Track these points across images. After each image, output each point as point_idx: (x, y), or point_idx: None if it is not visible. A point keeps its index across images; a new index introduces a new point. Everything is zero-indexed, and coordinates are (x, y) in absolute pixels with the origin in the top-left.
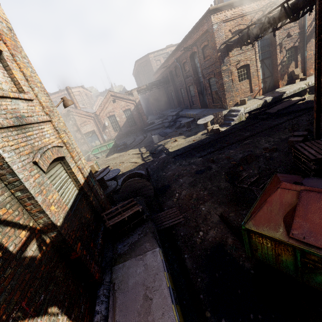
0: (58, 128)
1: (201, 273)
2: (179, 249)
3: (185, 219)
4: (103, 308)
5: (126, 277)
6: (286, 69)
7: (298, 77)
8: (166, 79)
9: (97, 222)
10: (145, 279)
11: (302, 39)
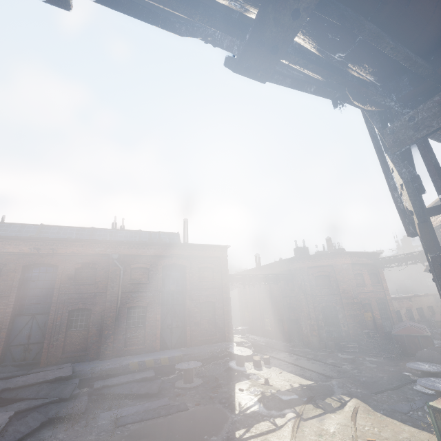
0: None
1: None
2: None
3: None
4: None
5: None
6: None
7: None
8: None
9: None
10: None
11: None
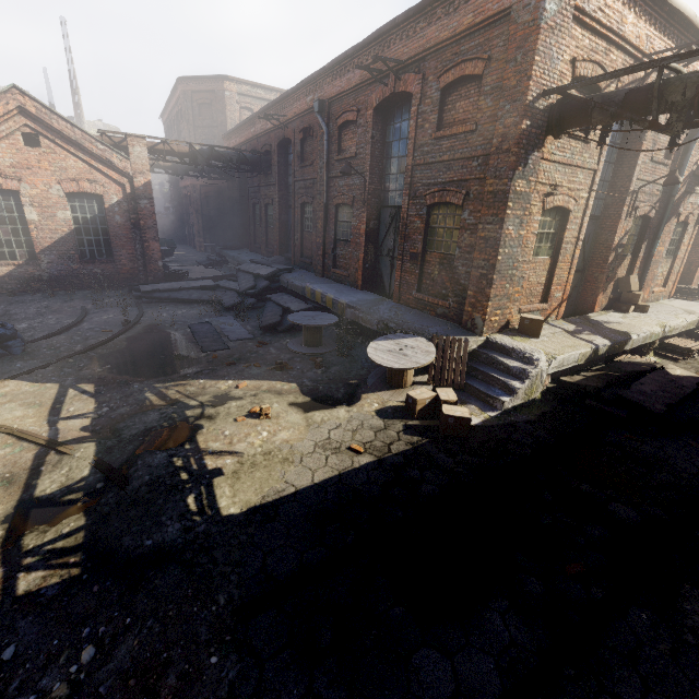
0: None
1: None
2: None
3: None
4: None
5: None
6: (617, 268)
7: (634, 300)
8: (264, 160)
9: None
10: None
11: (661, 209)
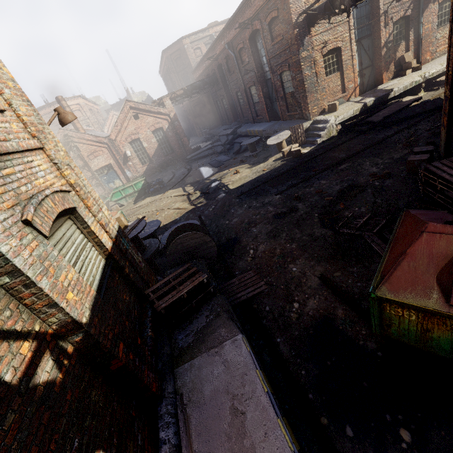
0: (56, 160)
1: (305, 362)
2: (267, 331)
3: (269, 286)
4: (172, 434)
5: (198, 384)
6: (393, 54)
7: (409, 66)
8: (214, 78)
9: (140, 303)
10: (229, 384)
11: (417, 5)
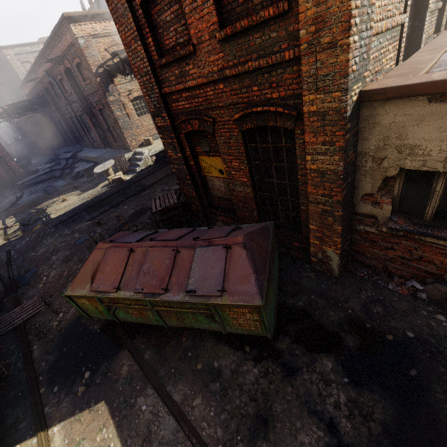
0: None
1: (48, 356)
2: (28, 344)
3: (47, 306)
4: None
5: None
6: None
7: None
8: (44, 100)
9: None
10: None
11: None
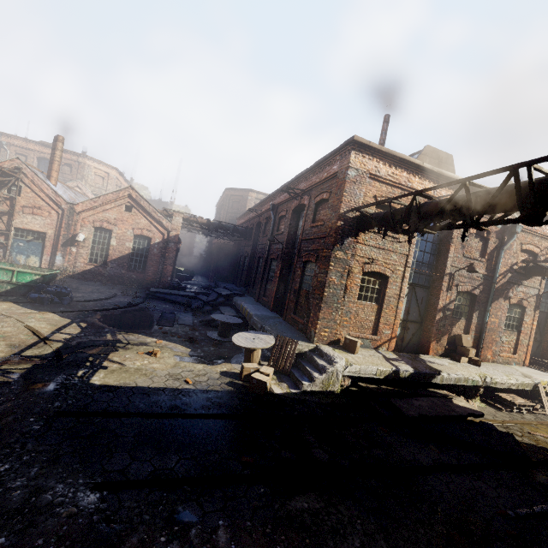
0: None
1: None
2: None
3: None
4: None
5: None
6: (449, 326)
7: (466, 353)
8: (248, 232)
9: None
10: None
11: (487, 290)
